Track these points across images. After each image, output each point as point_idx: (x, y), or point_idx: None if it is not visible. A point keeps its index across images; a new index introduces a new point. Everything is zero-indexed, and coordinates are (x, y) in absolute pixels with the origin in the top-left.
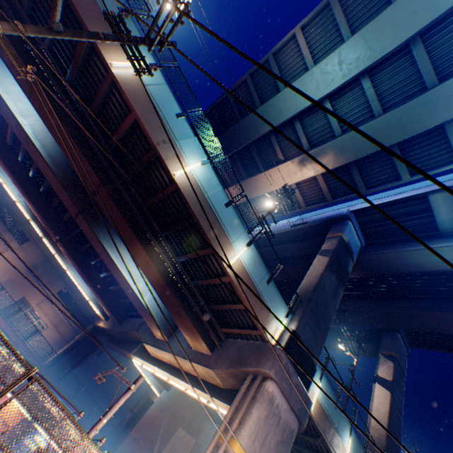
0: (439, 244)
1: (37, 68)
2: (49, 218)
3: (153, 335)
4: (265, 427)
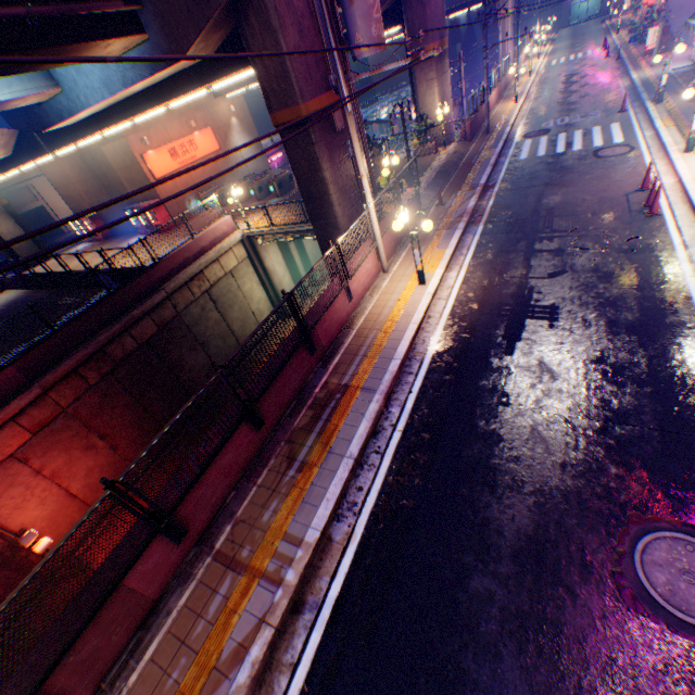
0: None
1: None
2: None
3: None
4: None
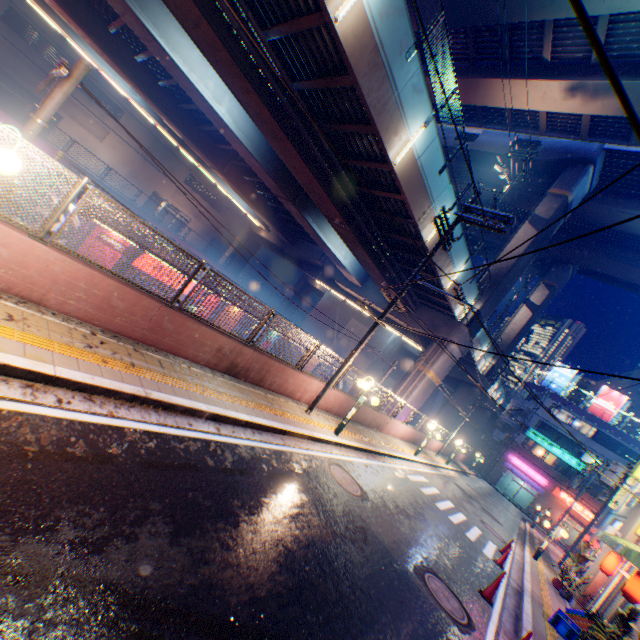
0: None
1: (289, 125)
2: (201, 147)
3: (342, 276)
4: (444, 363)
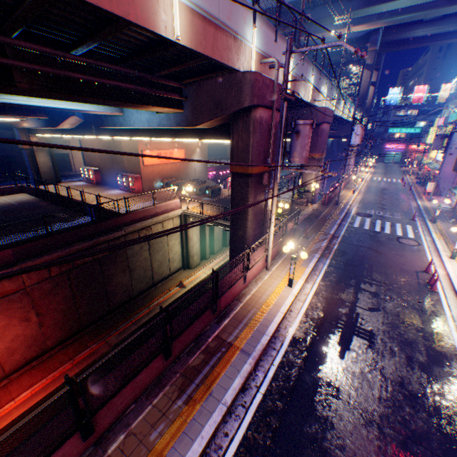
0: (418, 31)
1: None
2: None
3: None
4: None
